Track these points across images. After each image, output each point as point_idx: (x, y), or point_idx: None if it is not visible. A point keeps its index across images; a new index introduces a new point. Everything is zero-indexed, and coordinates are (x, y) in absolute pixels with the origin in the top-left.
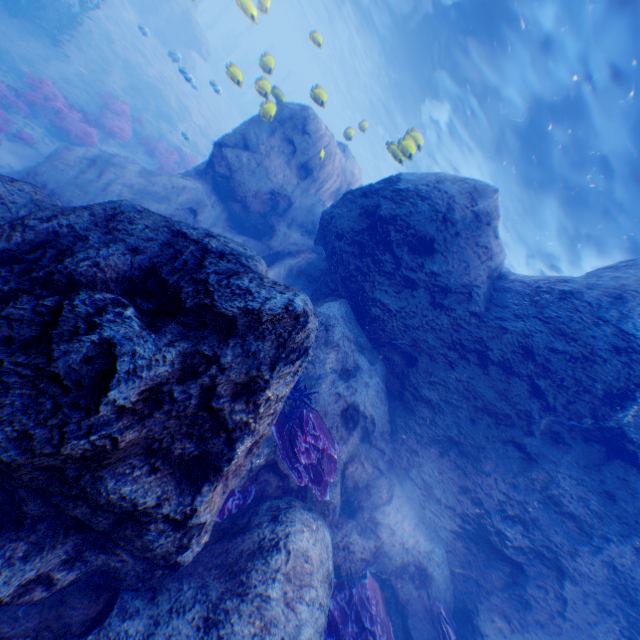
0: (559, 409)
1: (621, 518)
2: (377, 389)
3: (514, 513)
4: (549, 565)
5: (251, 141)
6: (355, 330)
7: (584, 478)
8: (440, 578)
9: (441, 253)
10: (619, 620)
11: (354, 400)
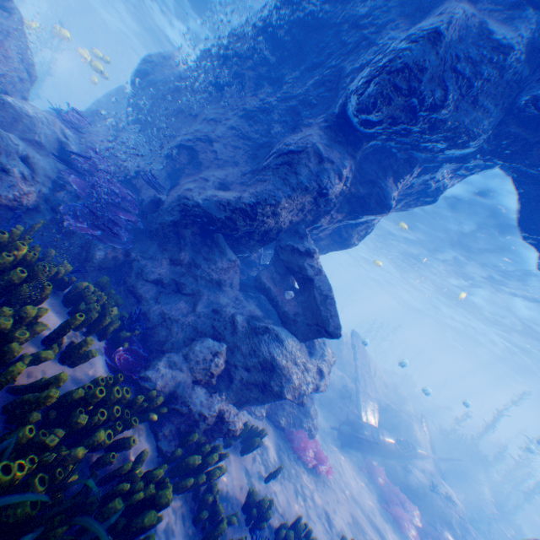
0: (200, 90)
1: (232, 109)
2: (141, 140)
3: (188, 133)
4: (207, 143)
5: (98, 105)
6: (128, 123)
7: (216, 107)
8: (162, 178)
9: (153, 75)
10: (246, 150)
11: (121, 137)
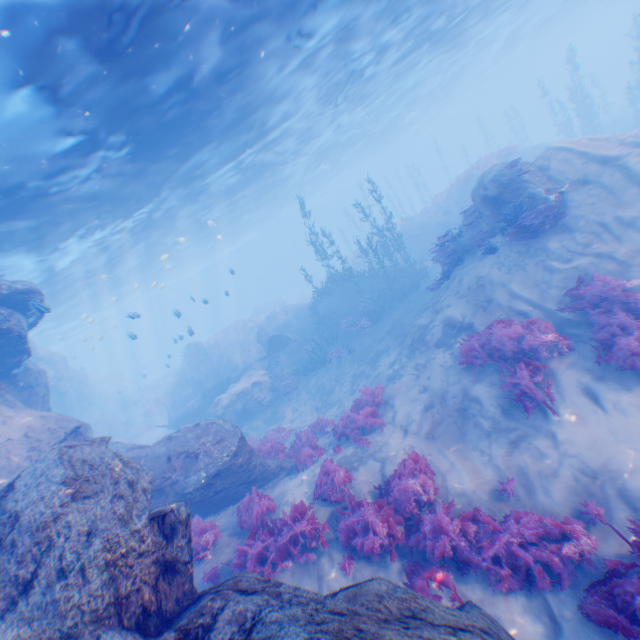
0: None
1: None
2: None
3: None
4: None
5: None
6: None
7: None
8: None
9: None
10: None
11: None
